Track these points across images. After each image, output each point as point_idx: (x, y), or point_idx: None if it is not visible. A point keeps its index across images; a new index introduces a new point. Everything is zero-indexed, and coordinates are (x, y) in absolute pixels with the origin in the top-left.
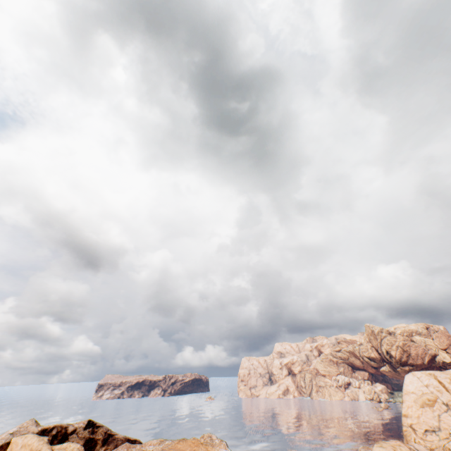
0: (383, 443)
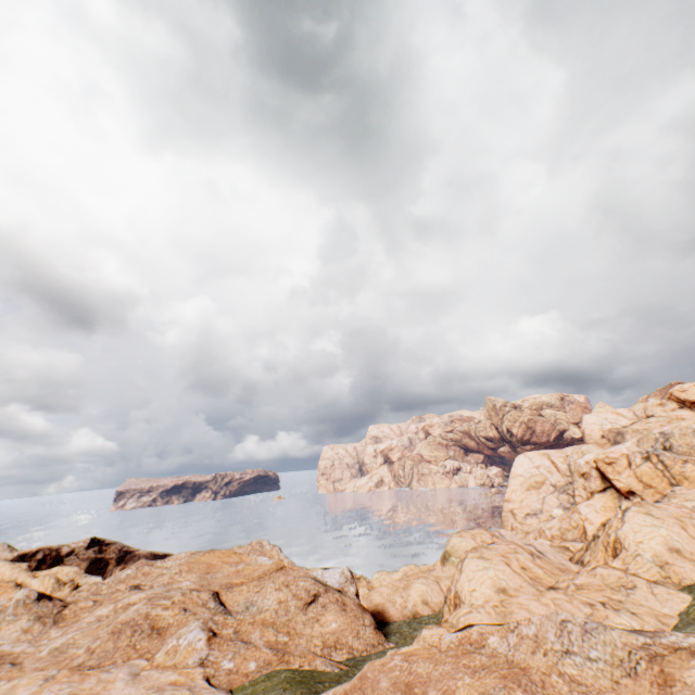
0: (464, 533)
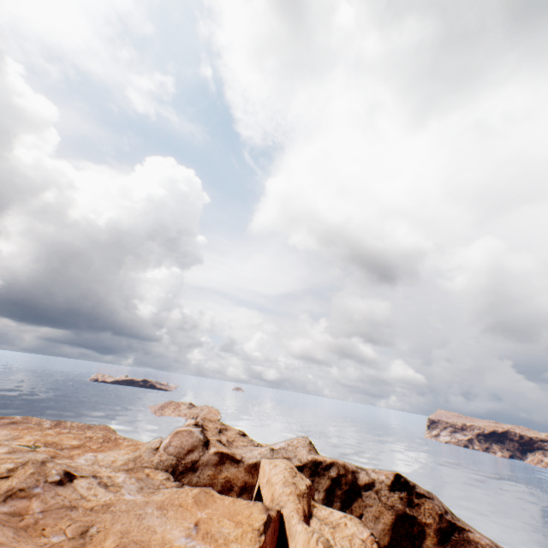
0: None
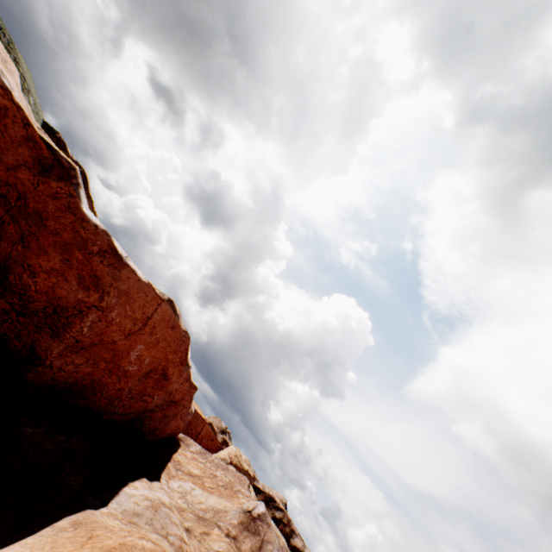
0: None
